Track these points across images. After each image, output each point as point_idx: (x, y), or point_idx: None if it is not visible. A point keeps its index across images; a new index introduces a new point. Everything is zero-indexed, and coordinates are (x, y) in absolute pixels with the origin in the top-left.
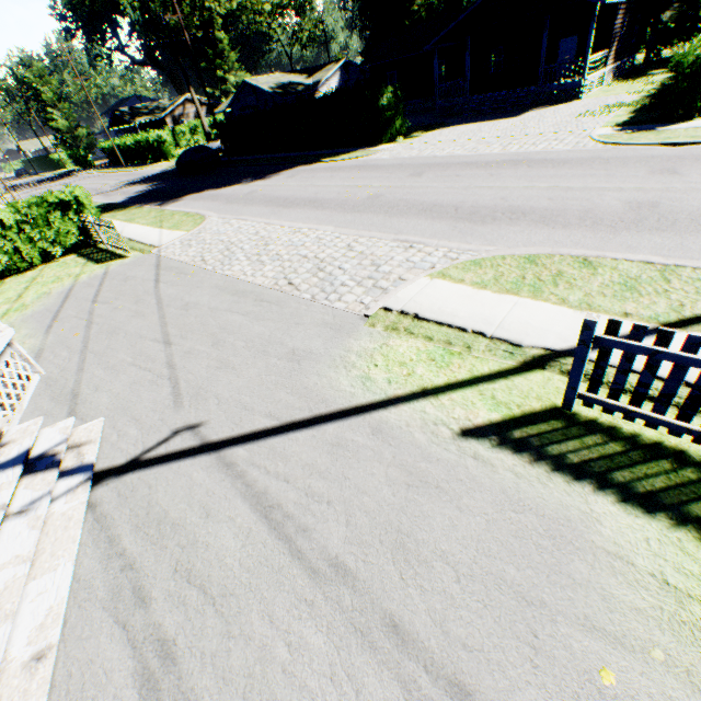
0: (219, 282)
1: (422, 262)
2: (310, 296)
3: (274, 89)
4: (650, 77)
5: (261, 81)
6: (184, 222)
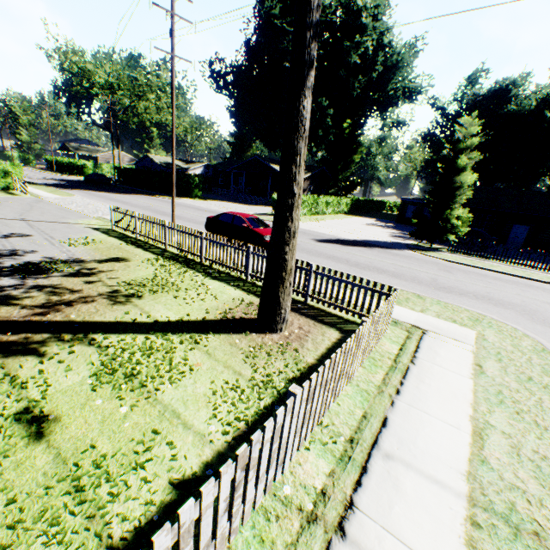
0: (59, 207)
1: None
2: (85, 213)
3: (162, 163)
4: None
5: (157, 157)
6: (64, 194)
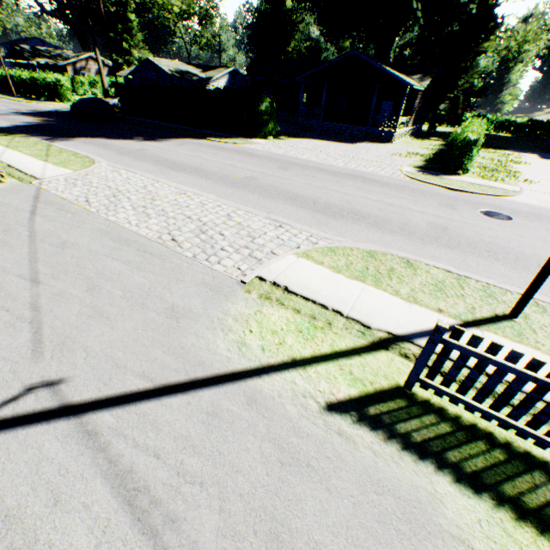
0: (102, 225)
1: (289, 241)
2: (192, 254)
3: (173, 72)
4: (431, 141)
5: (163, 63)
6: (72, 162)
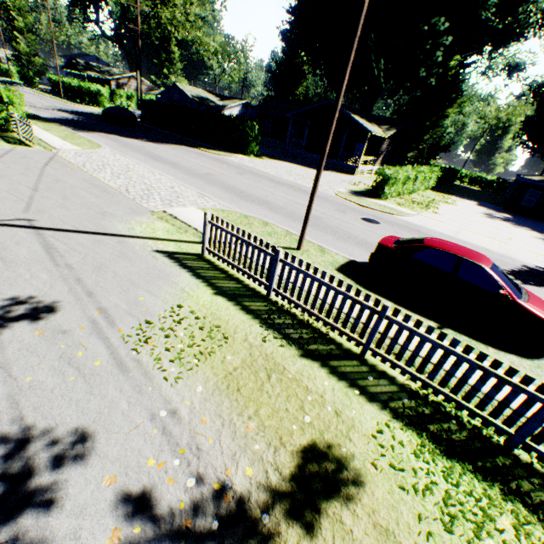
0: (87, 177)
1: (201, 203)
2: (133, 197)
3: (194, 97)
4: None
5: (187, 89)
6: (85, 144)
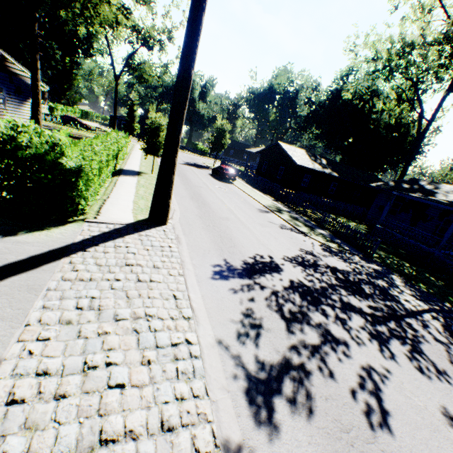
0: None
1: None
2: None
3: None
4: None
5: None
6: None
